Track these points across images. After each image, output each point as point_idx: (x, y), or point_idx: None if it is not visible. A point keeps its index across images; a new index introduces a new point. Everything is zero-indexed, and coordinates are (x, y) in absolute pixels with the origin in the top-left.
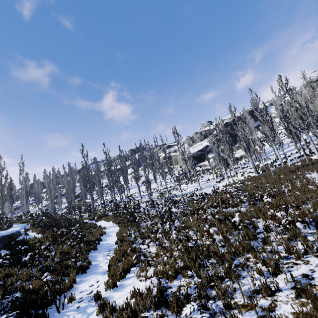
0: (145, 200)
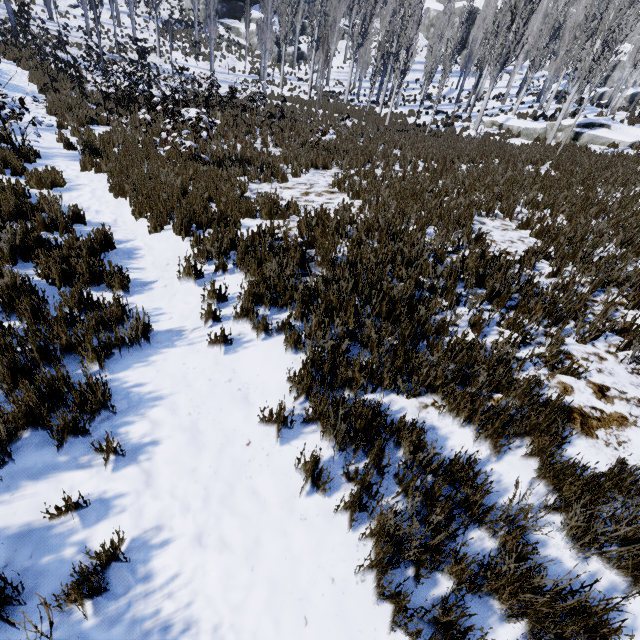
0: (72, 41)
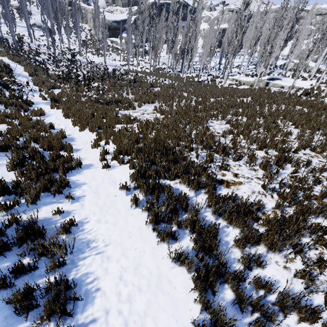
0: (42, 51)
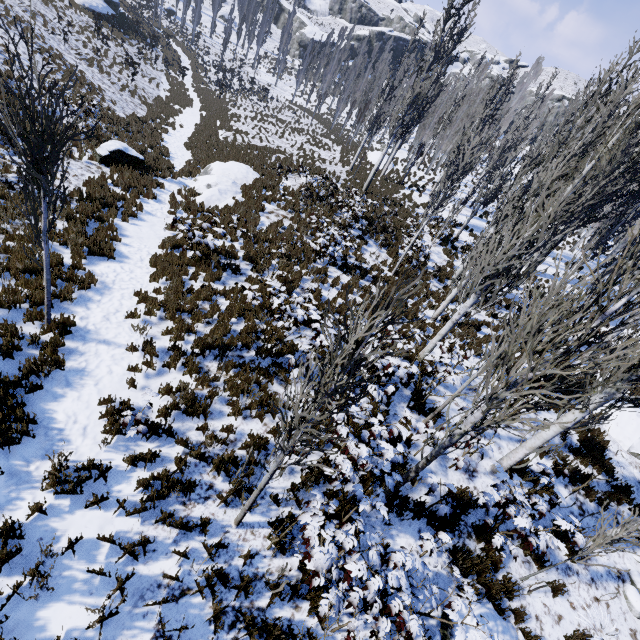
0: (215, 51)
